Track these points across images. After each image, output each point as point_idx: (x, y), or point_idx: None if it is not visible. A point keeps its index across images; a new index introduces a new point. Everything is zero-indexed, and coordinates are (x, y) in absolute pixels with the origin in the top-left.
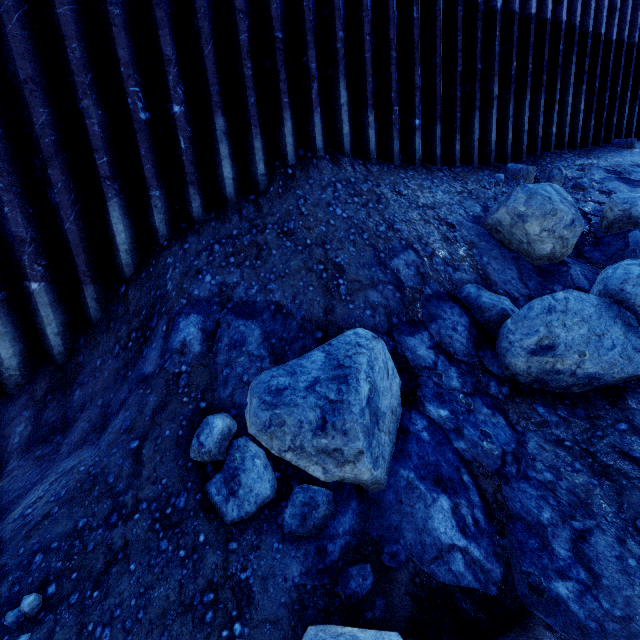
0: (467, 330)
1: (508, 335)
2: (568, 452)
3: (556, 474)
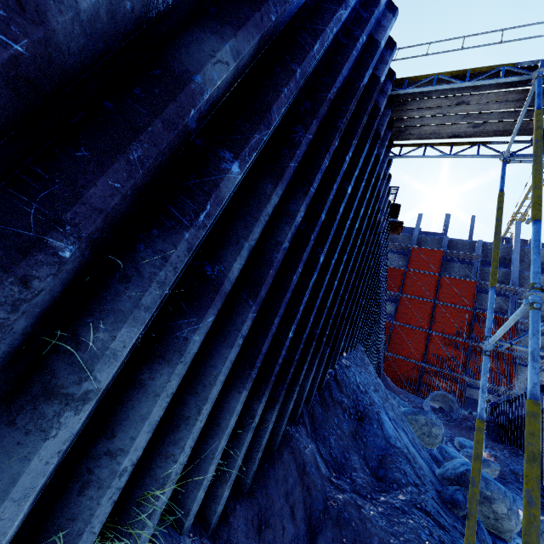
0: None
1: None
2: None
3: None
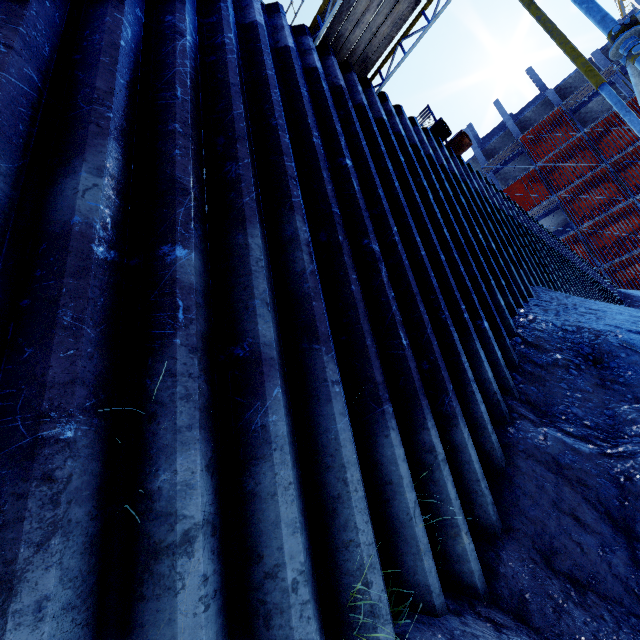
0: None
1: None
2: None
3: None
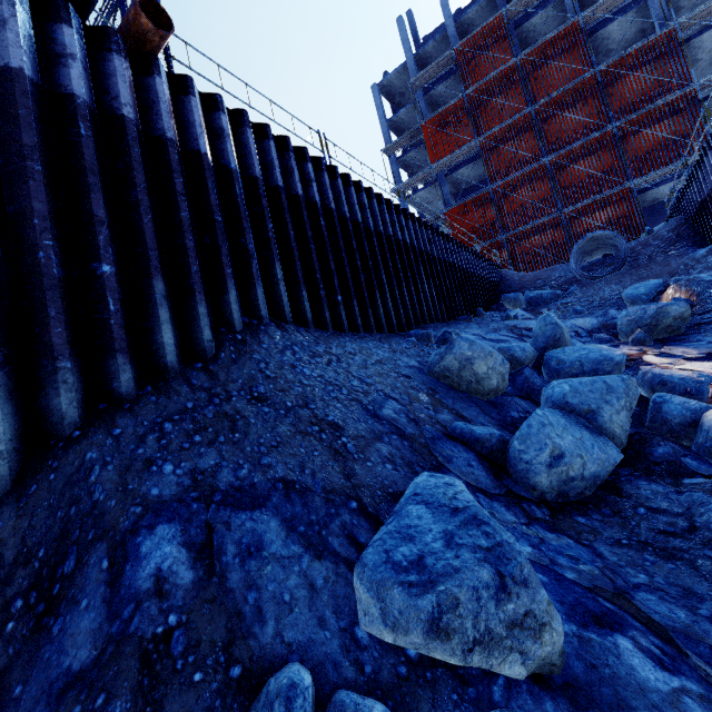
0: (480, 464)
1: (521, 456)
2: (632, 549)
3: (646, 573)
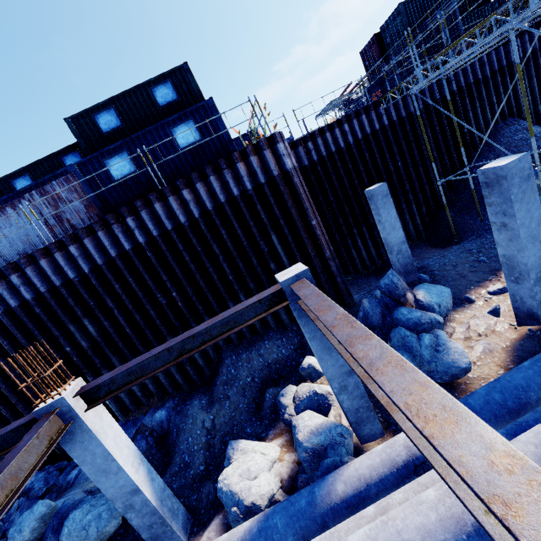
0: None
1: None
2: None
3: None
